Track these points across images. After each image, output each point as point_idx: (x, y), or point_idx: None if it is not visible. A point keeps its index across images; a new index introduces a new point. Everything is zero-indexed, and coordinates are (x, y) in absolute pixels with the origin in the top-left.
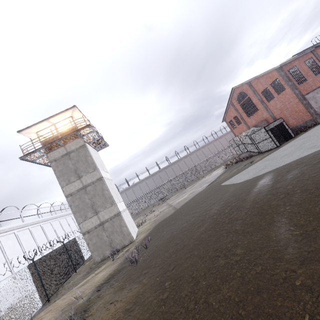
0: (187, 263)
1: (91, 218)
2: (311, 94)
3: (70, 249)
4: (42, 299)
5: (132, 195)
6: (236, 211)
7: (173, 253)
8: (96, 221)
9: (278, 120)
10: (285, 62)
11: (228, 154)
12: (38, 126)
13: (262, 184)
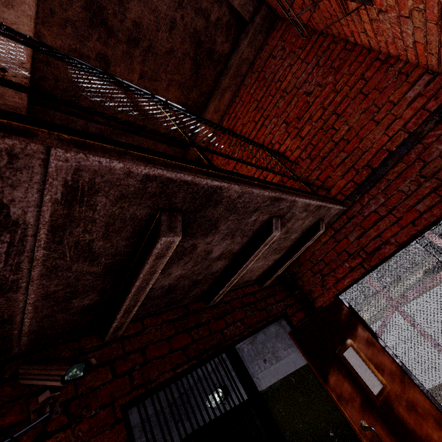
0: None
1: None
2: None
3: None
4: None
5: None
6: None
7: None
8: None
9: None
10: None
11: None
12: None
13: None
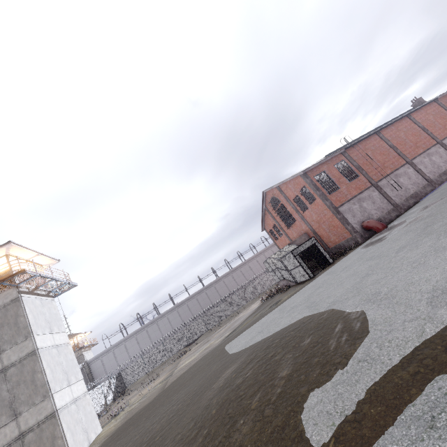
0: None
1: (5, 426)
2: (347, 206)
3: None
4: None
5: (146, 341)
6: (158, 445)
7: None
8: (12, 431)
9: (309, 240)
10: (309, 168)
11: None
12: None
13: (219, 382)
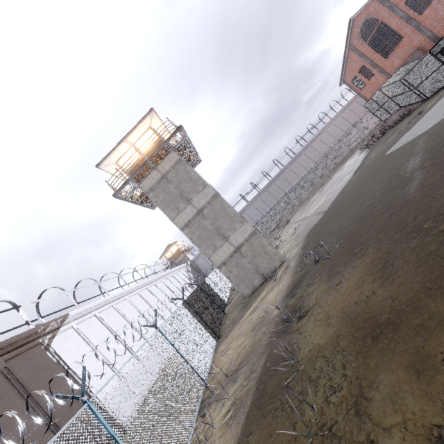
0: (437, 202)
1: (221, 246)
2: None
3: (207, 292)
4: (213, 336)
5: None
6: None
7: (389, 218)
8: (229, 248)
9: None
10: None
11: (355, 136)
12: (116, 152)
13: None
